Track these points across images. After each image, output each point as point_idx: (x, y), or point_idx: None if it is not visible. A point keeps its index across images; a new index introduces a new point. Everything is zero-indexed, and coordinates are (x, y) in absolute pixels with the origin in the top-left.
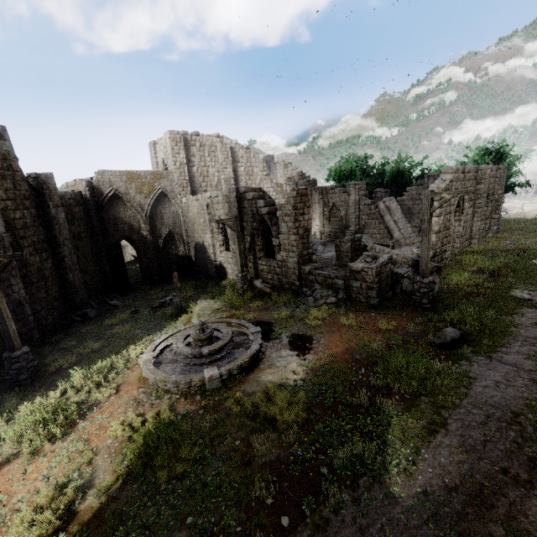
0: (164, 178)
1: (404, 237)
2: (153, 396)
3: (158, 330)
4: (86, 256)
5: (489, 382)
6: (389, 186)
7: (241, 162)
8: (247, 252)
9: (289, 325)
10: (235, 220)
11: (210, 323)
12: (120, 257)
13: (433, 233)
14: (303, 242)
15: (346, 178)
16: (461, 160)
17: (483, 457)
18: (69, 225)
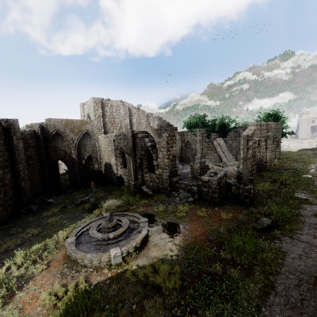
0: (88, 124)
1: (229, 160)
2: (74, 270)
3: (79, 219)
4: (34, 170)
5: (295, 255)
6: (218, 132)
7: (134, 116)
8: (138, 169)
9: (165, 216)
10: (131, 149)
11: (114, 215)
12: (56, 171)
13: None
14: (172, 163)
15: (194, 127)
16: (256, 119)
17: (303, 312)
18: (25, 150)
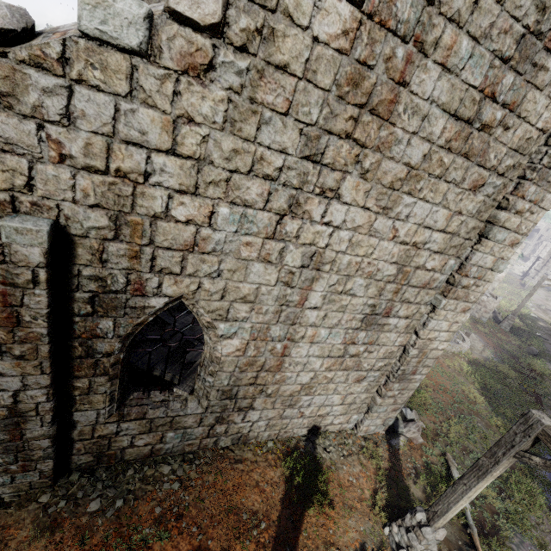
0: None
1: None
2: None
3: None
4: None
5: None
6: None
7: None
8: None
9: None
10: None
11: None
12: None
13: (498, 282)
14: None
15: None
16: None
17: None
18: None
